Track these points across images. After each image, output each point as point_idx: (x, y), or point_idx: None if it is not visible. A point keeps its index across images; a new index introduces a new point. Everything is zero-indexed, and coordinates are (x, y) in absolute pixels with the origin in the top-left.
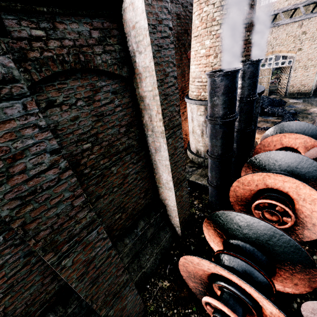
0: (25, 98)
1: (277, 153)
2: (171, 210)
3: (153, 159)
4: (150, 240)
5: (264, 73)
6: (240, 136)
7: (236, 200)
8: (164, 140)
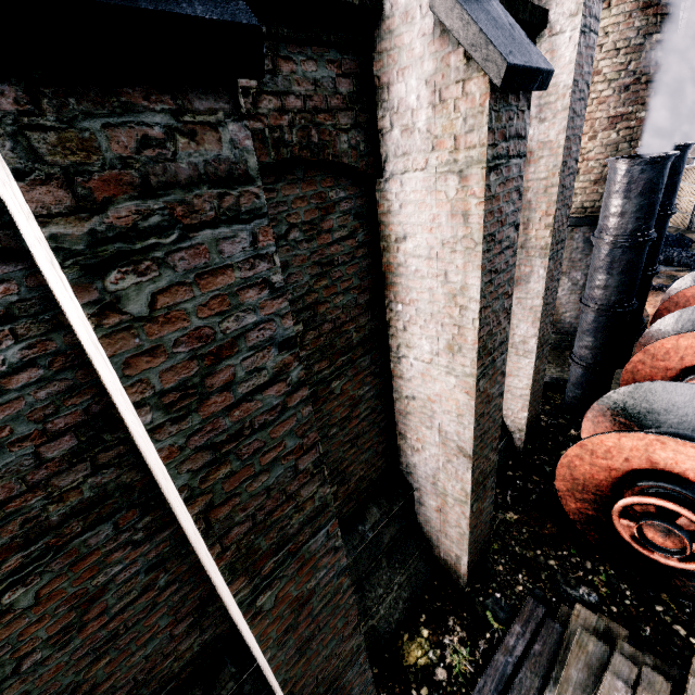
0: (523, 157)
1: None
2: (515, 398)
3: None
4: None
5: None
6: None
7: None
8: (543, 262)
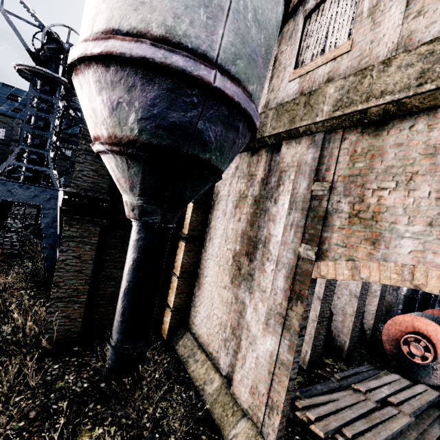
0: None
1: None
2: (369, 314)
3: None
4: None
5: None
6: (422, 298)
7: None
8: None
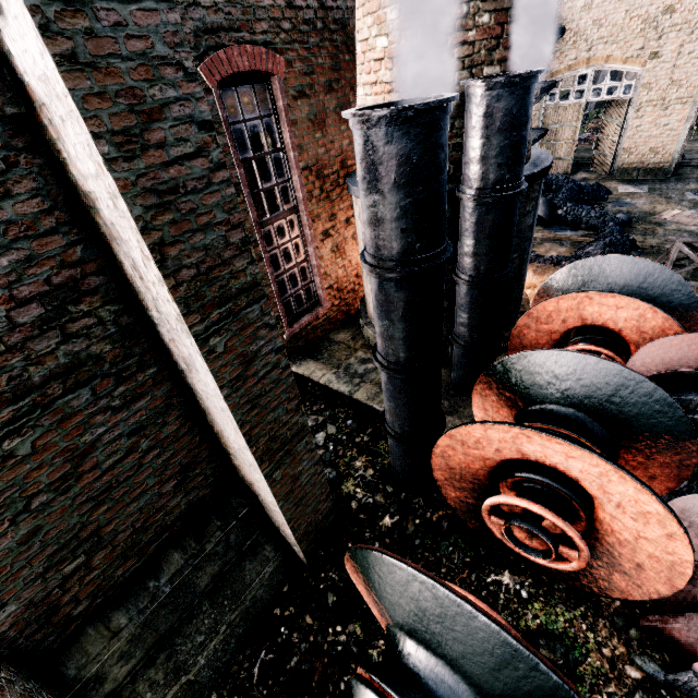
0: None
1: (562, 357)
2: (272, 510)
3: (193, 386)
4: (210, 594)
5: (566, 114)
6: (478, 295)
7: (448, 476)
8: (193, 344)
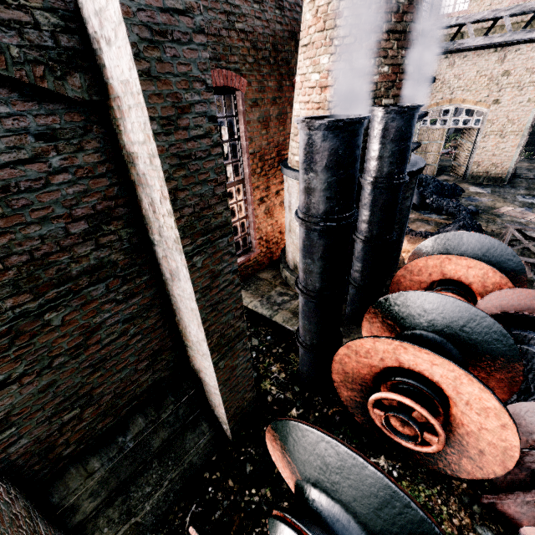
0: None
1: (429, 296)
2: (212, 393)
3: (171, 292)
4: (159, 454)
5: (434, 135)
6: (370, 251)
7: (343, 379)
8: (182, 259)
